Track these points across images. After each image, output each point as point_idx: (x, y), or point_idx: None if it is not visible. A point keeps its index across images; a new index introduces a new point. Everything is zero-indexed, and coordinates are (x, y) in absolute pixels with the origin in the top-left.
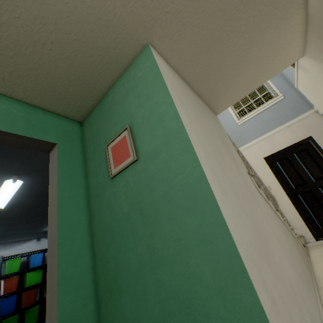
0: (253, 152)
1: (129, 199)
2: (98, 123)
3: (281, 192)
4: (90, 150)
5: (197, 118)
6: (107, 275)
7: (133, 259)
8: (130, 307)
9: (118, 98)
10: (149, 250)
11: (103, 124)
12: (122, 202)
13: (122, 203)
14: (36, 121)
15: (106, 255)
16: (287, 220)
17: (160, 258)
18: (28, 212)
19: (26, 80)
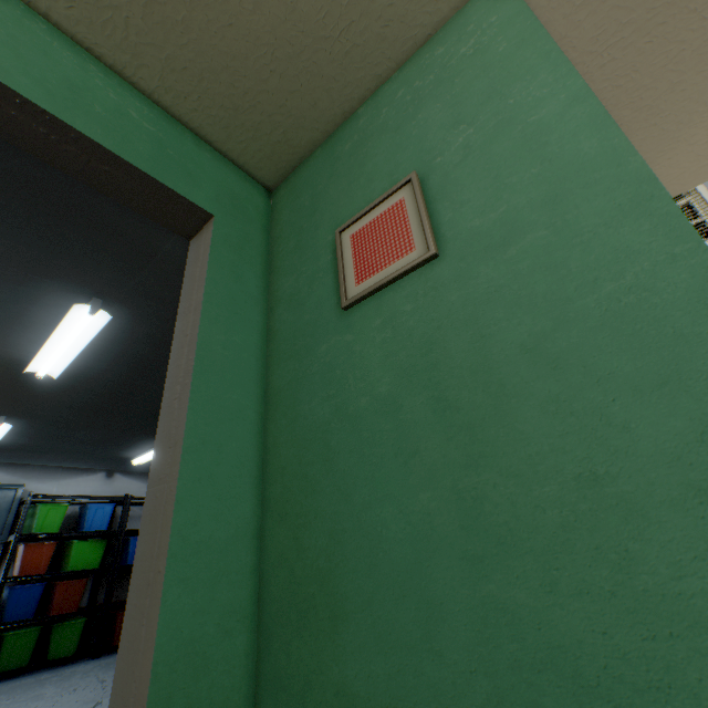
0: None
1: (398, 361)
2: (317, 186)
3: None
4: (287, 248)
5: None
6: (298, 561)
7: (395, 525)
8: (369, 667)
9: (386, 118)
10: (457, 505)
11: (332, 186)
12: (373, 368)
13: (371, 372)
14: (177, 153)
15: (301, 507)
16: None
17: (503, 533)
18: (103, 403)
19: (176, 37)
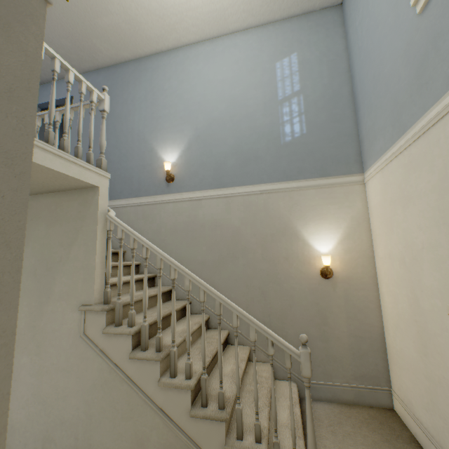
0: (440, 151)
1: None
2: None
3: None
4: None
5: None
6: None
7: None
8: None
9: None
10: None
11: None
12: None
13: None
14: None
15: None
16: (310, 439)
17: None
18: None
19: None
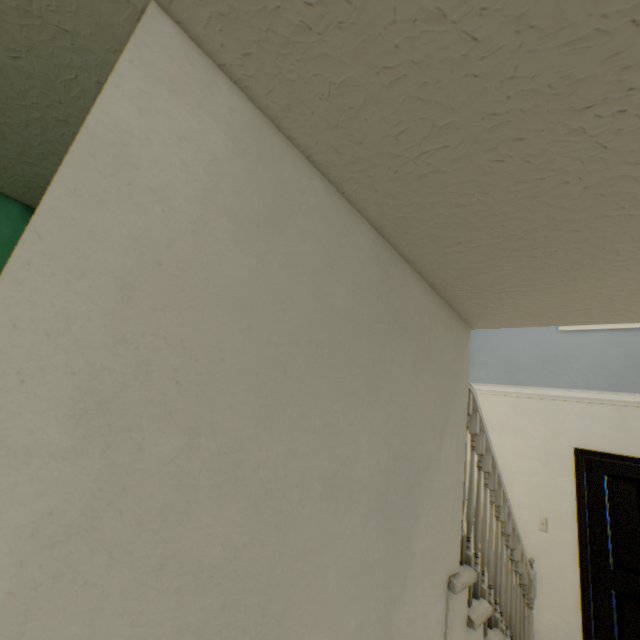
0: (556, 418)
1: None
2: None
3: (570, 556)
4: None
5: (231, 458)
6: None
7: None
8: None
9: None
10: None
11: None
12: None
13: None
14: None
15: None
16: None
17: None
18: None
19: None
